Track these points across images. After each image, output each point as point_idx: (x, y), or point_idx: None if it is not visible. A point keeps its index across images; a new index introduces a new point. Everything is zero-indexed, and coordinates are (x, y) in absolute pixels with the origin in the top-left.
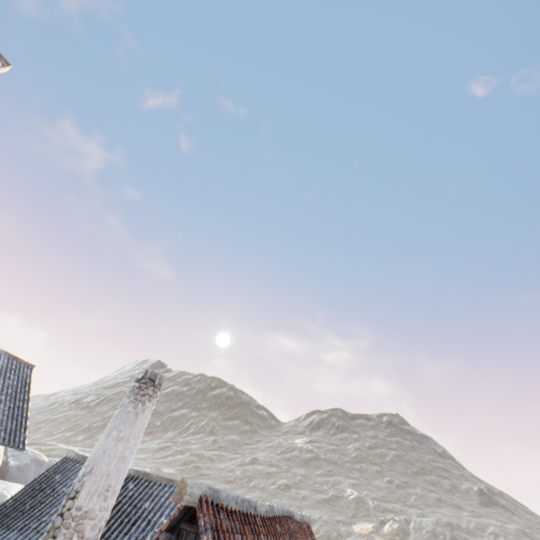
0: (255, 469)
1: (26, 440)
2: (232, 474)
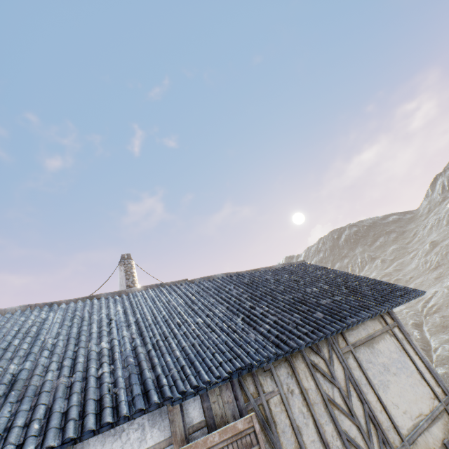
0: (444, 246)
1: (411, 288)
2: (430, 263)
